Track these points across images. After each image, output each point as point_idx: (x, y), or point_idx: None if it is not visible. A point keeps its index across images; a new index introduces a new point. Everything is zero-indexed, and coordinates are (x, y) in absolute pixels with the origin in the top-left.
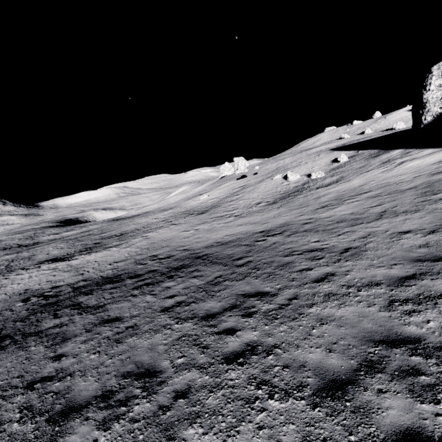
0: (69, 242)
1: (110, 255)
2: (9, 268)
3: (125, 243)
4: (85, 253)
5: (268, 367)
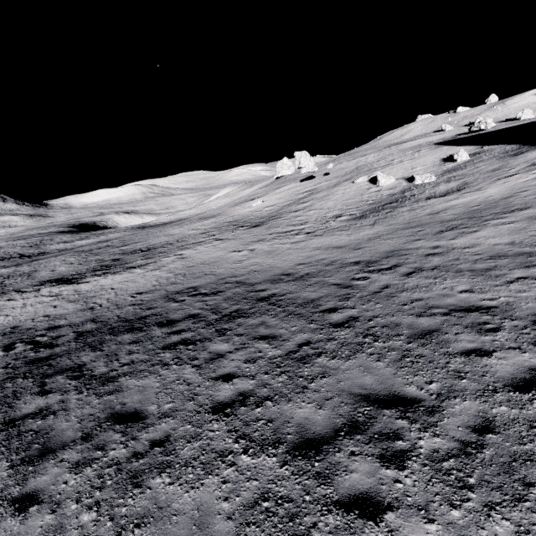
0: (81, 256)
1: (133, 281)
2: (1, 289)
3: (153, 263)
4: (100, 273)
5: None
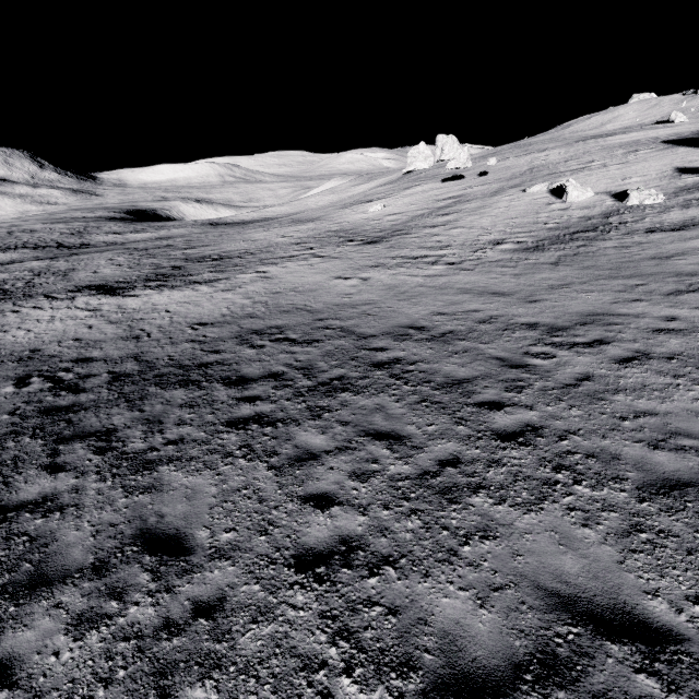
0: (133, 255)
1: (195, 304)
2: (28, 290)
3: (225, 279)
4: (154, 285)
5: None
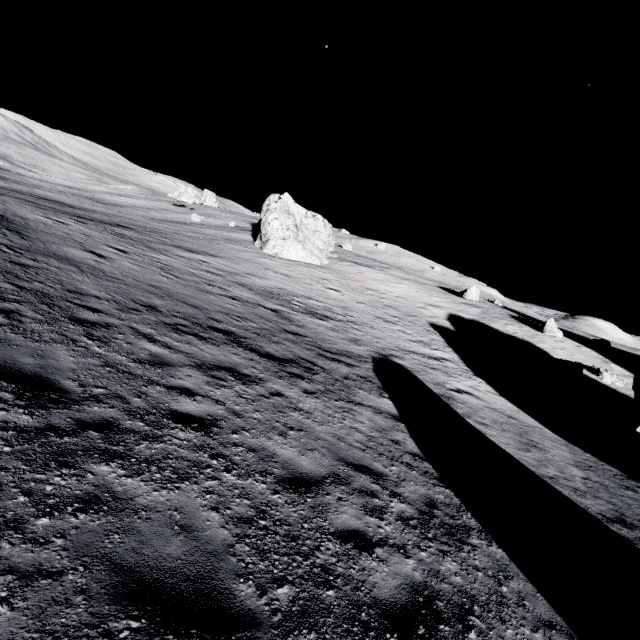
0: None
1: None
2: None
3: (5, 182)
4: None
5: (53, 205)
